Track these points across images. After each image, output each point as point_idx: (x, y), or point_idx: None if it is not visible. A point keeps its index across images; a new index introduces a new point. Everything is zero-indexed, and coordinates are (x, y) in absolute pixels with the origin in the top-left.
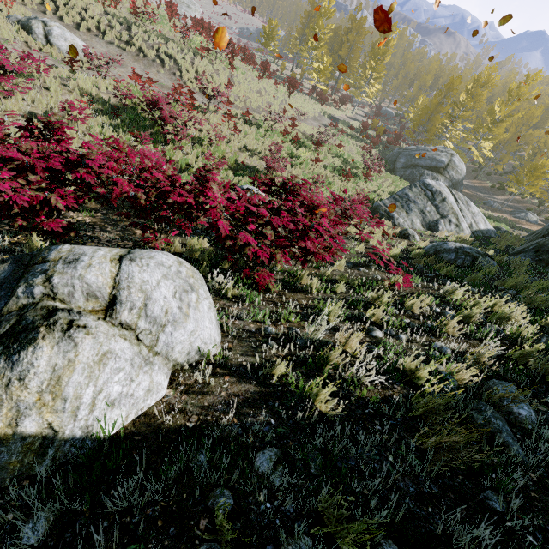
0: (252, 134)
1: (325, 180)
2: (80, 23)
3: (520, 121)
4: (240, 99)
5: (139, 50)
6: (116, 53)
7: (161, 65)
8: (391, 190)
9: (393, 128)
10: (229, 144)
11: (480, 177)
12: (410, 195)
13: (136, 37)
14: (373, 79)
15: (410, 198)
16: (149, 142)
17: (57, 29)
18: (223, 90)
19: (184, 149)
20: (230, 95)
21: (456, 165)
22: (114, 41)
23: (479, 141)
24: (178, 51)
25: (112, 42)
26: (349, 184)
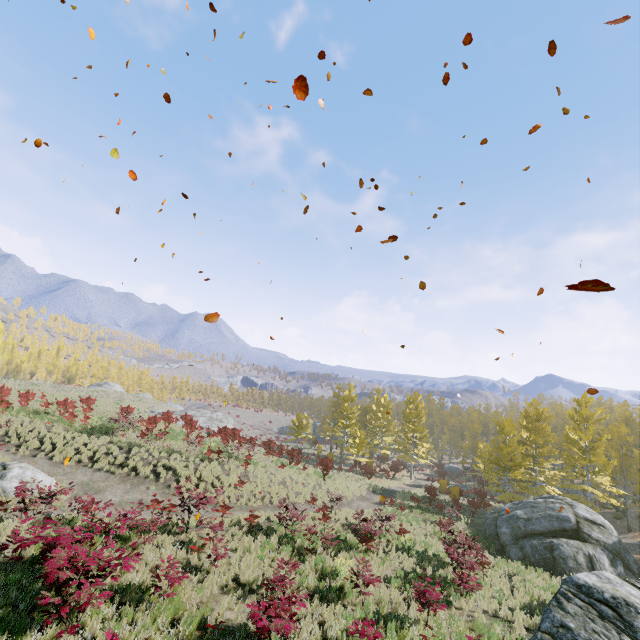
0: (256, 549)
1: (391, 616)
2: (72, 457)
3: (612, 443)
4: (256, 496)
5: (133, 469)
6: (100, 479)
7: (155, 480)
8: (524, 600)
9: (469, 484)
10: (204, 582)
11: (635, 526)
12: (571, 624)
13: (134, 457)
14: (419, 439)
15: (578, 635)
16: (2, 635)
17: (18, 469)
18: (233, 491)
19: (89, 627)
20: (242, 495)
21: (590, 519)
22: (105, 466)
23: (587, 477)
24: (182, 460)
25: (102, 468)
26: (440, 612)
